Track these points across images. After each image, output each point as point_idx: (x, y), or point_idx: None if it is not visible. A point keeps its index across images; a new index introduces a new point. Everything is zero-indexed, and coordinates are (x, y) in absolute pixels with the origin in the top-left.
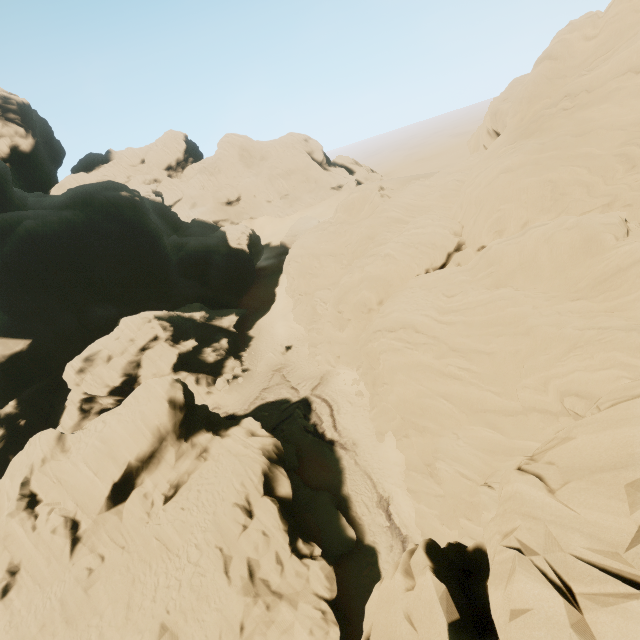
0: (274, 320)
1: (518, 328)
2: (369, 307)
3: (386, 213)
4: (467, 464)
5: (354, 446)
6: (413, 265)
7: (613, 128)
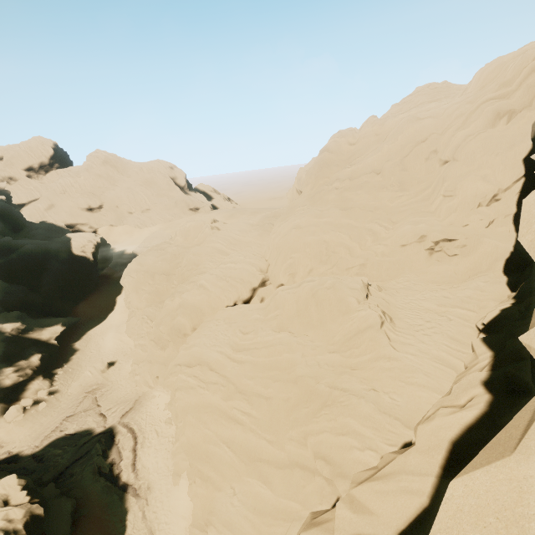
0: (107, 330)
1: (290, 375)
2: (183, 332)
3: (213, 244)
4: (237, 530)
5: (148, 491)
6: (223, 297)
7: (364, 208)
